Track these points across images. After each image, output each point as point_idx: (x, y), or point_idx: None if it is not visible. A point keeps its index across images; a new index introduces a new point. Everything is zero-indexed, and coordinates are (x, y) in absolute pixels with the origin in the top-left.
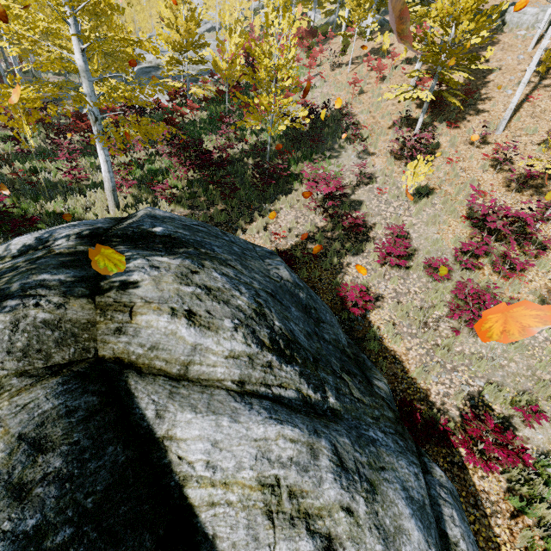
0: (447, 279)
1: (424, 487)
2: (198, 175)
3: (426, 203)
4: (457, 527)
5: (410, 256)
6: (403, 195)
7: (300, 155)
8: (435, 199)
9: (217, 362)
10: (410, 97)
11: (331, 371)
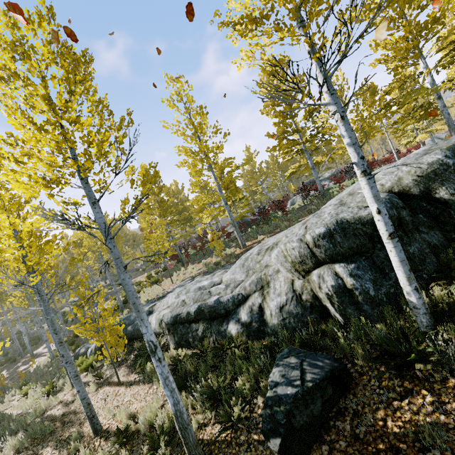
0: None
1: None
2: None
3: None
4: None
5: None
6: None
7: None
8: None
9: (444, 135)
10: None
11: None
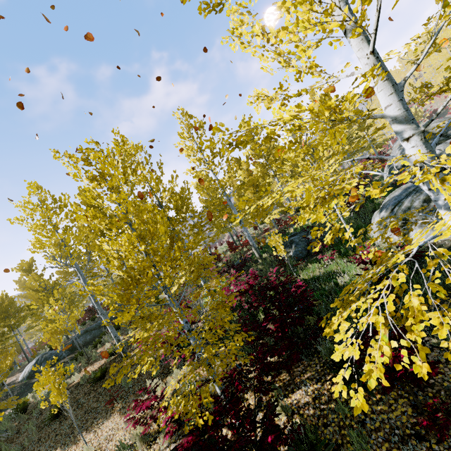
0: None
1: None
2: None
3: None
4: None
5: None
6: None
7: None
8: None
9: None
10: None
11: None
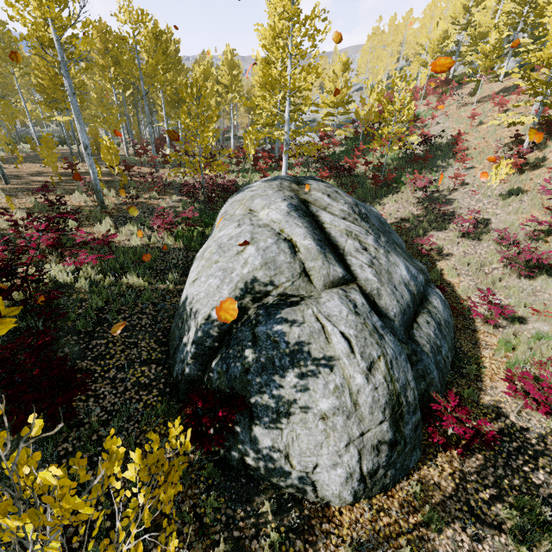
0: (513, 247)
1: (421, 278)
2: (332, 182)
3: (514, 200)
4: (436, 301)
5: (483, 231)
6: (493, 194)
7: (412, 171)
8: (525, 197)
9: (336, 210)
10: (519, 123)
11: (387, 239)
